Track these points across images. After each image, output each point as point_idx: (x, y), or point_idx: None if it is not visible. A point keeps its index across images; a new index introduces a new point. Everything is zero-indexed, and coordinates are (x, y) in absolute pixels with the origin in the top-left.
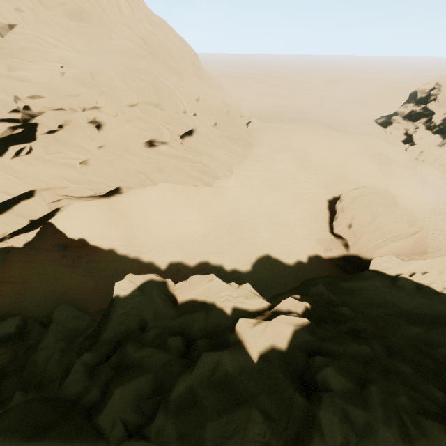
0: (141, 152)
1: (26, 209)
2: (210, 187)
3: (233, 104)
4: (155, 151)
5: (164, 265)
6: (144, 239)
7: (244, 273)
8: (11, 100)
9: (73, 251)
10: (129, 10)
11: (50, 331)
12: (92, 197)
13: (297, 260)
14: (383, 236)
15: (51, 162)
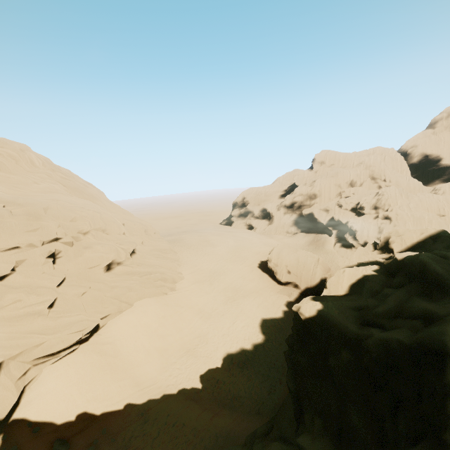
0: (103, 278)
1: None
2: (176, 291)
3: (147, 225)
4: (113, 274)
5: (197, 383)
6: (152, 371)
7: (263, 342)
8: None
9: (80, 440)
10: (41, 162)
11: None
12: (73, 346)
13: (282, 312)
14: (310, 267)
15: (5, 318)
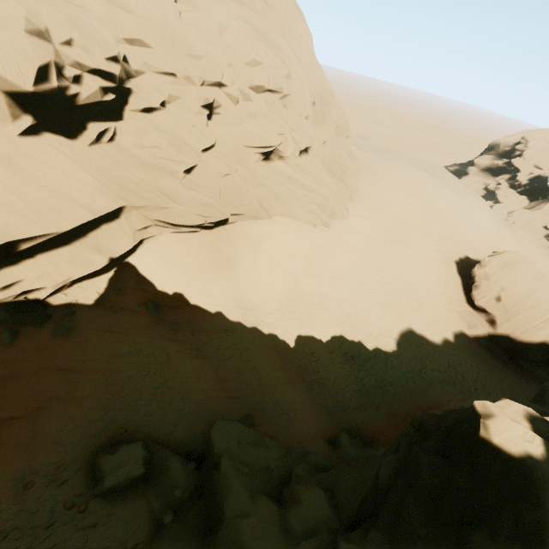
0: (256, 167)
1: (106, 239)
2: (328, 229)
3: (344, 119)
4: (269, 167)
5: (291, 340)
6: (256, 297)
7: (390, 354)
8: (112, 36)
9: (168, 314)
10: None
11: (229, 475)
12: (194, 227)
13: (443, 339)
14: (542, 315)
15: (142, 161)
